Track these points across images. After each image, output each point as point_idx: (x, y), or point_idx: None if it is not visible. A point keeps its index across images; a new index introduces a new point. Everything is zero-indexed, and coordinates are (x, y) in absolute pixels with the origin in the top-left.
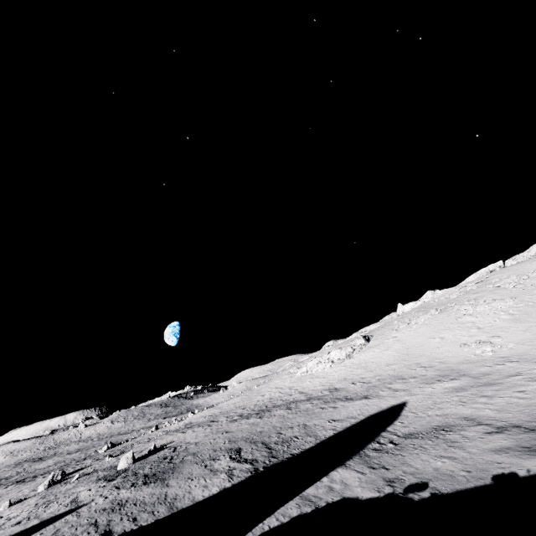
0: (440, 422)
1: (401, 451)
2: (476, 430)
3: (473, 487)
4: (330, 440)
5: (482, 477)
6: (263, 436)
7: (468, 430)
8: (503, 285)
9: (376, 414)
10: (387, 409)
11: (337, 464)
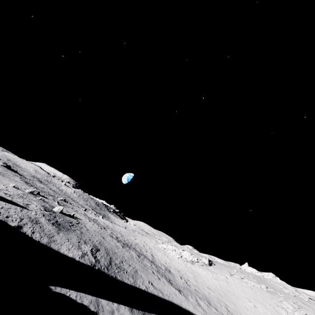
0: None
1: None
2: None
3: None
4: (139, 290)
5: None
6: (114, 255)
7: None
8: None
9: (175, 304)
10: (184, 308)
11: (129, 305)
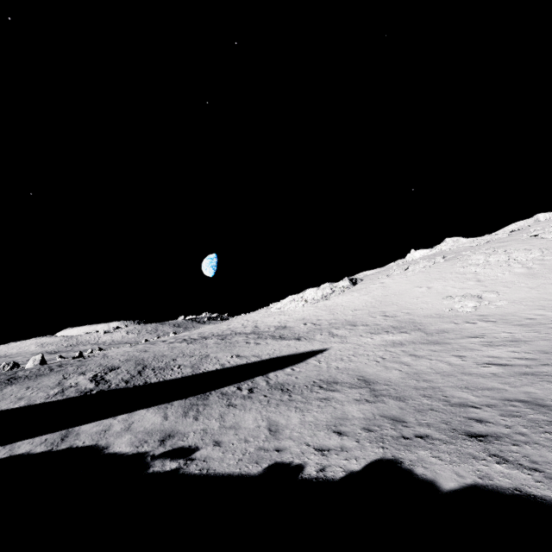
0: (329, 376)
1: (241, 402)
2: (349, 394)
3: (229, 473)
4: (200, 375)
5: (260, 462)
6: (156, 360)
7: (343, 391)
8: (542, 234)
9: (284, 356)
10: (301, 353)
11: (163, 402)
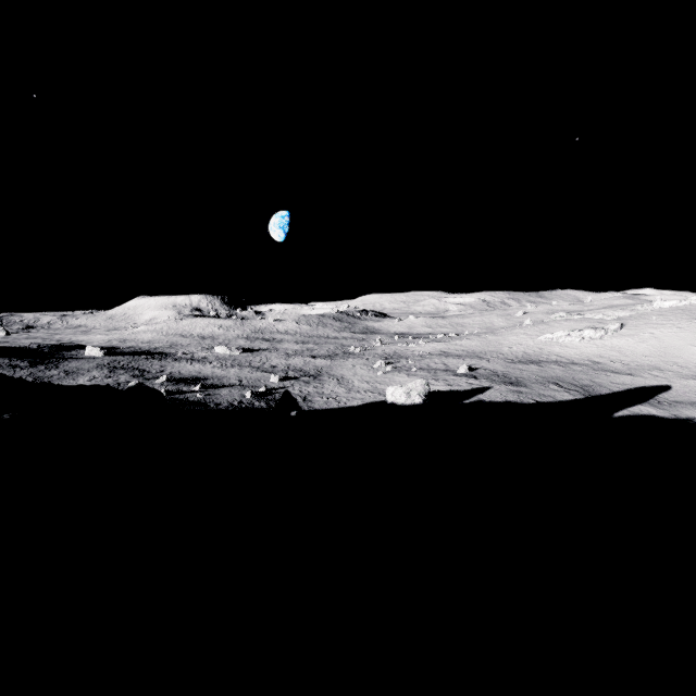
0: None
1: (674, 407)
2: None
3: None
4: (621, 393)
5: None
6: (564, 380)
7: None
8: None
9: (646, 387)
10: (653, 386)
11: (637, 403)
